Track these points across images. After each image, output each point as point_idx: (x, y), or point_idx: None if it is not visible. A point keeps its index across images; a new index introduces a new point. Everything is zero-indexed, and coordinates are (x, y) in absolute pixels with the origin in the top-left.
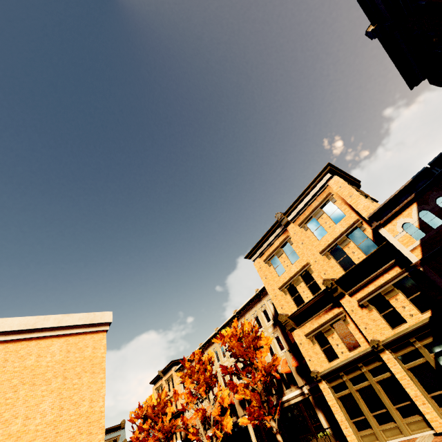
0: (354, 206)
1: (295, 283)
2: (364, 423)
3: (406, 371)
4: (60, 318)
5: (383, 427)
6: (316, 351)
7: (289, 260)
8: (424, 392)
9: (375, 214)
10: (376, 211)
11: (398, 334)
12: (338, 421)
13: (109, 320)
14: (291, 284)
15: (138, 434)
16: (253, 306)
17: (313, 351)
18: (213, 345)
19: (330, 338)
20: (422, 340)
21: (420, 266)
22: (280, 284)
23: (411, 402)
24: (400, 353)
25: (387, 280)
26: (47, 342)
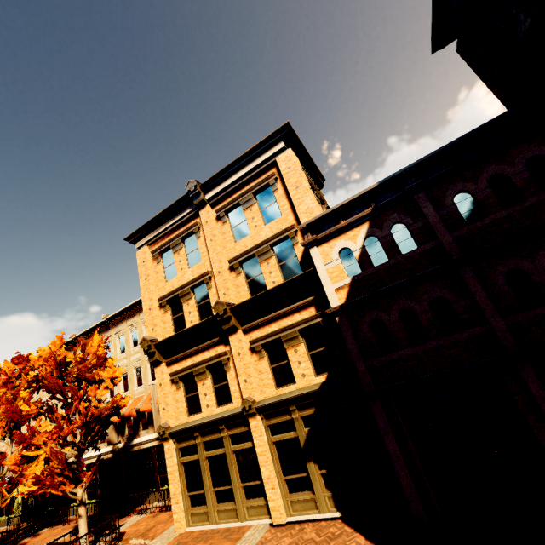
0: (296, 205)
1: (183, 297)
2: (202, 498)
3: (271, 444)
4: None
5: (220, 507)
6: (178, 397)
7: (187, 260)
8: (280, 473)
9: (315, 223)
10: (318, 219)
11: (279, 398)
12: (171, 494)
13: None
14: (179, 297)
15: None
16: (133, 315)
17: (175, 397)
18: None
19: (200, 384)
20: (303, 409)
21: (338, 314)
22: (164, 293)
23: (262, 482)
24: (272, 422)
25: (294, 322)
26: None
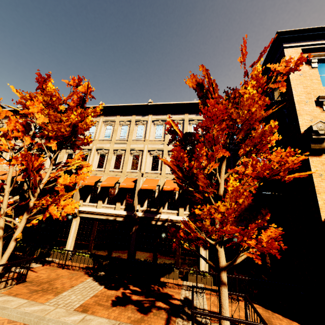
0: None
1: None
2: None
3: None
4: None
5: None
6: None
7: None
8: None
9: None
10: None
11: None
12: None
13: None
14: None
15: None
16: (182, 113)
17: None
18: None
19: None
20: None
21: None
22: (322, 94)
23: None
24: None
25: None
26: None
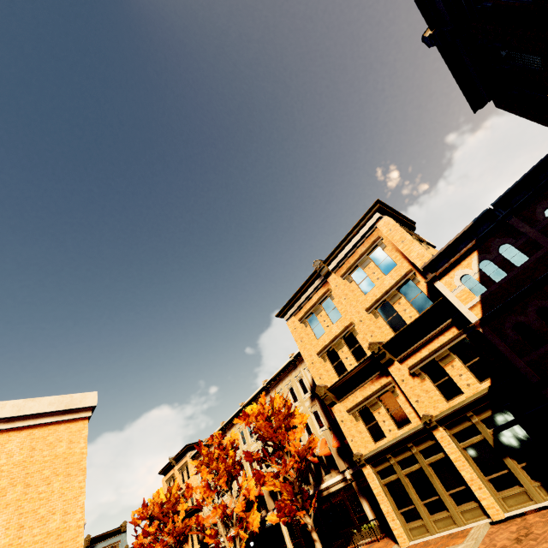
0: (407, 254)
1: (336, 347)
2: (414, 513)
3: (461, 450)
4: (21, 404)
5: (435, 517)
6: (360, 429)
7: (329, 318)
8: (481, 475)
9: (430, 264)
10: (432, 261)
11: (454, 408)
12: (384, 512)
13: (92, 403)
14: (332, 348)
15: (143, 538)
16: (286, 375)
17: (357, 429)
18: (237, 424)
19: (376, 414)
20: (480, 414)
21: (480, 327)
22: (319, 348)
23: (467, 487)
24: (455, 430)
25: (442, 343)
26: (2, 438)
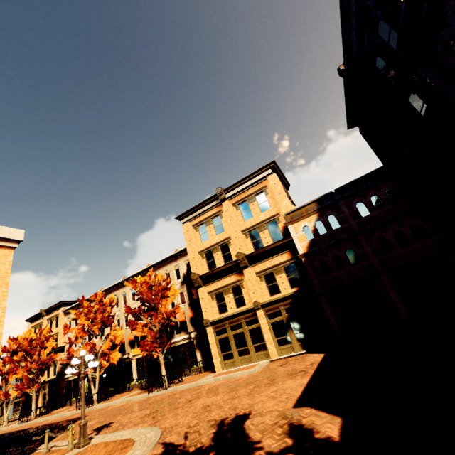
0: (279, 203)
1: (214, 251)
2: (230, 355)
3: (268, 323)
4: None
5: (241, 357)
6: (213, 305)
7: (215, 230)
8: (274, 337)
9: (290, 213)
10: (292, 212)
11: (273, 300)
12: (212, 354)
13: (19, 238)
14: (210, 251)
15: (2, 366)
16: (167, 264)
17: (211, 305)
18: (115, 292)
19: (226, 297)
20: (285, 305)
21: (303, 257)
22: (201, 249)
23: (264, 343)
24: (269, 312)
25: (280, 262)
26: None
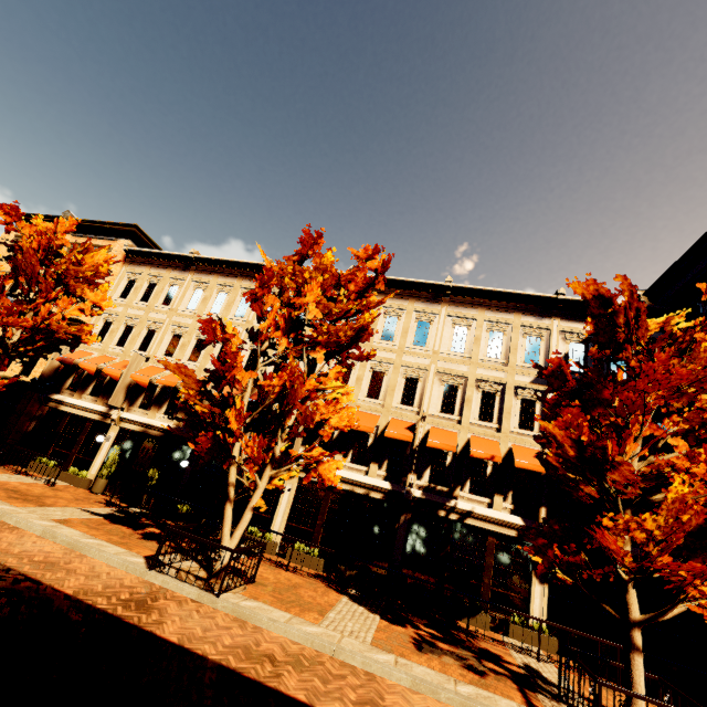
0: None
1: None
2: None
3: None
4: None
5: None
6: None
7: None
8: None
9: None
10: None
11: None
12: None
13: None
14: None
15: None
16: (508, 310)
17: None
18: None
19: None
20: None
21: None
22: None
23: None
24: None
25: None
26: None
